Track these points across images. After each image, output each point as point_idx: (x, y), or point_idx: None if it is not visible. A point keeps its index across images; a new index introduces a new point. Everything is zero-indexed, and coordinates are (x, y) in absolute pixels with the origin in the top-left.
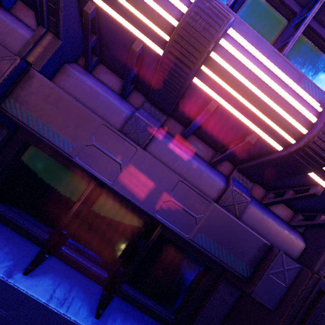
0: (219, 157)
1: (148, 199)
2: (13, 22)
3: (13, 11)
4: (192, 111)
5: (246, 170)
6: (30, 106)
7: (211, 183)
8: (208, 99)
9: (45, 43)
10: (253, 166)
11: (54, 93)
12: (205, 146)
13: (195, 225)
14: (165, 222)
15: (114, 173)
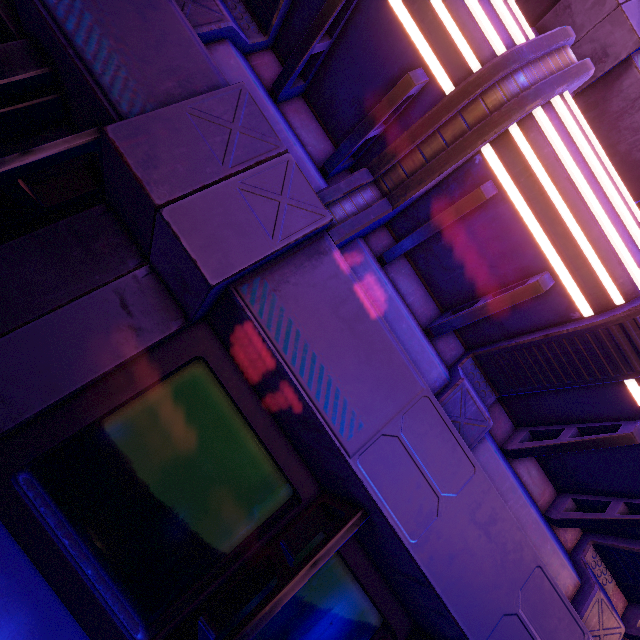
0: (584, 516)
1: (475, 601)
2: (288, 128)
3: (284, 108)
4: (564, 413)
5: (617, 553)
6: (300, 311)
7: (557, 568)
8: (627, 415)
9: (361, 199)
10: None
11: (354, 300)
12: (542, 475)
13: None
14: None
15: (422, 517)
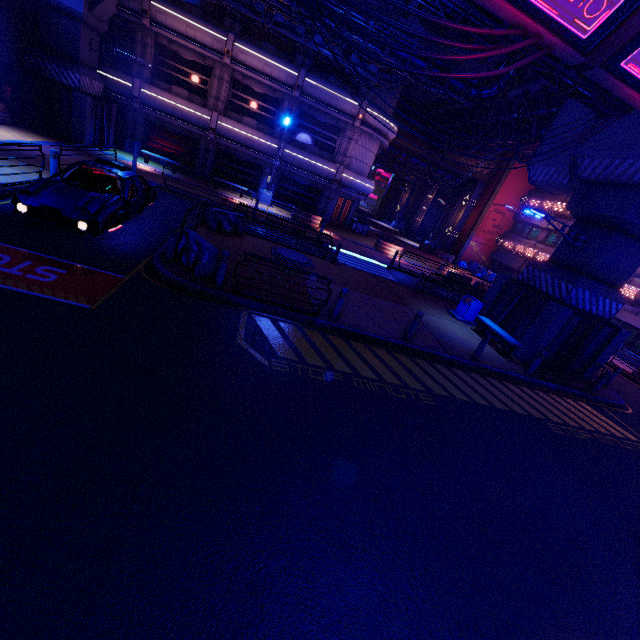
0: None
1: (634, 323)
2: None
3: None
4: None
5: None
6: None
7: None
8: None
9: None
10: None
11: None
12: None
13: None
14: (638, 327)
15: (626, 320)
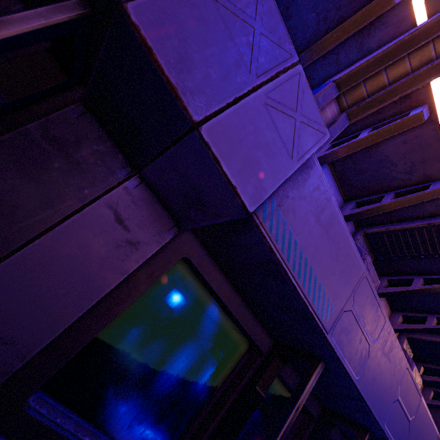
0: (413, 327)
1: (382, 401)
2: None
3: None
4: (416, 269)
5: (420, 342)
6: (296, 222)
7: None
8: None
9: (328, 113)
10: (438, 343)
11: (329, 208)
12: (386, 303)
13: (408, 432)
14: (389, 435)
15: (362, 360)
